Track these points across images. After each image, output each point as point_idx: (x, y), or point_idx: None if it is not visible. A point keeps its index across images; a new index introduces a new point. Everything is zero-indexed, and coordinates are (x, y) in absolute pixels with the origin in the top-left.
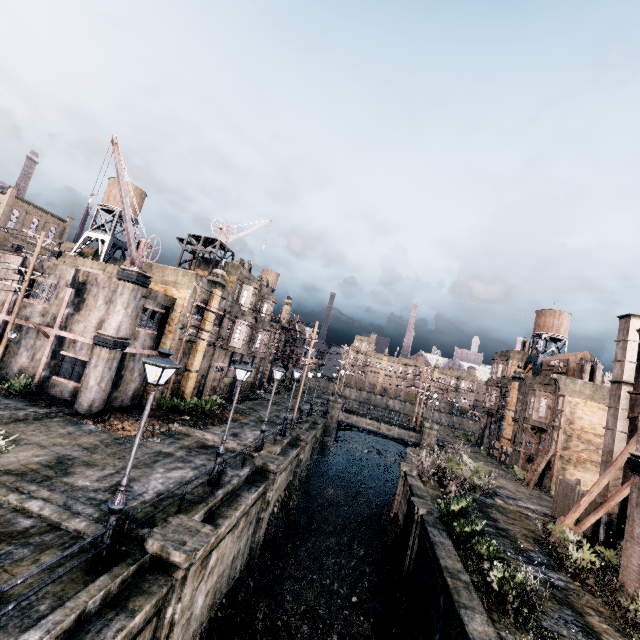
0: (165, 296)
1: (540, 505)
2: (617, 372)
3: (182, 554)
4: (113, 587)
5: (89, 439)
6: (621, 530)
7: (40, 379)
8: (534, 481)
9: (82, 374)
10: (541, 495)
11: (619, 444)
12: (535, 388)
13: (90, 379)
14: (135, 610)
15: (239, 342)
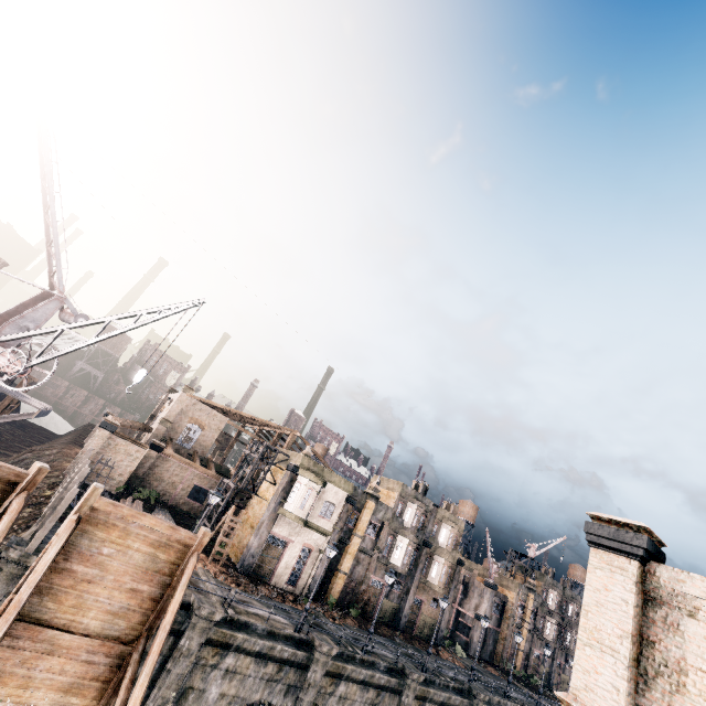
0: (503, 595)
1: None
2: None
3: None
4: (512, 704)
5: (481, 667)
6: None
7: (450, 631)
8: None
9: (468, 633)
10: None
11: None
12: None
13: (474, 637)
14: None
15: (550, 635)
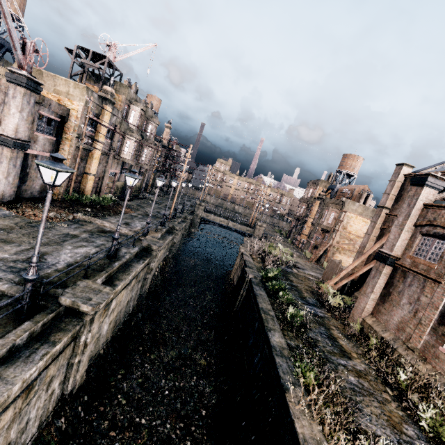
0: (59, 105)
1: (316, 273)
2: (383, 200)
3: (89, 306)
4: (36, 328)
5: (4, 222)
6: (356, 287)
7: None
8: (315, 259)
9: None
10: (317, 267)
11: (370, 243)
12: (330, 206)
13: None
14: (56, 341)
15: (128, 154)
